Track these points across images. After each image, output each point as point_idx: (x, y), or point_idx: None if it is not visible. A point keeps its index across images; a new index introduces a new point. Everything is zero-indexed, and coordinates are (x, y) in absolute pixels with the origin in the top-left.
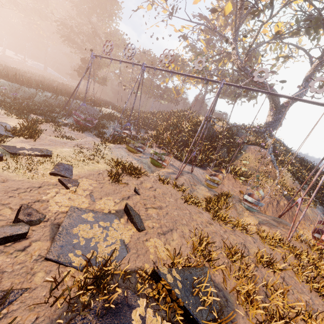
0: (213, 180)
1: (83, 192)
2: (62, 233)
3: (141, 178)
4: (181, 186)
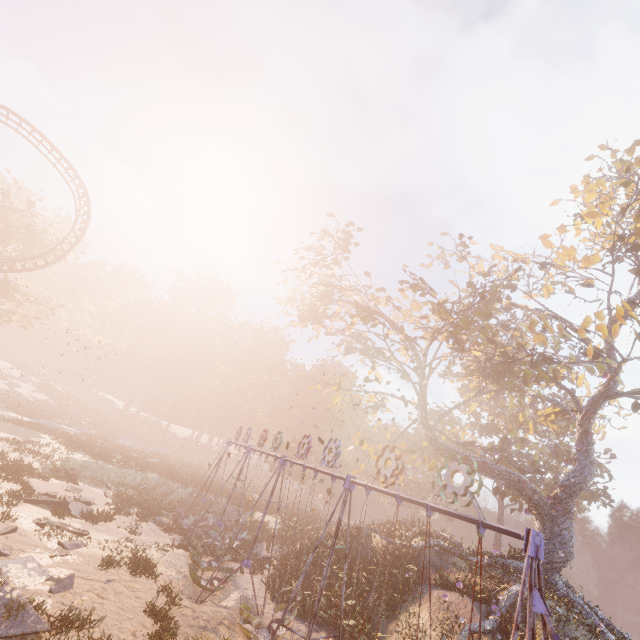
0: (241, 610)
1: (59, 560)
2: (4, 561)
3: (143, 580)
4: (178, 600)
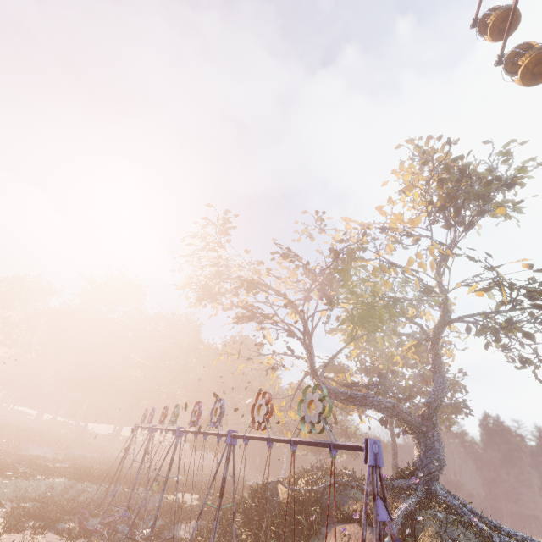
0: None
1: None
2: None
3: None
4: None
